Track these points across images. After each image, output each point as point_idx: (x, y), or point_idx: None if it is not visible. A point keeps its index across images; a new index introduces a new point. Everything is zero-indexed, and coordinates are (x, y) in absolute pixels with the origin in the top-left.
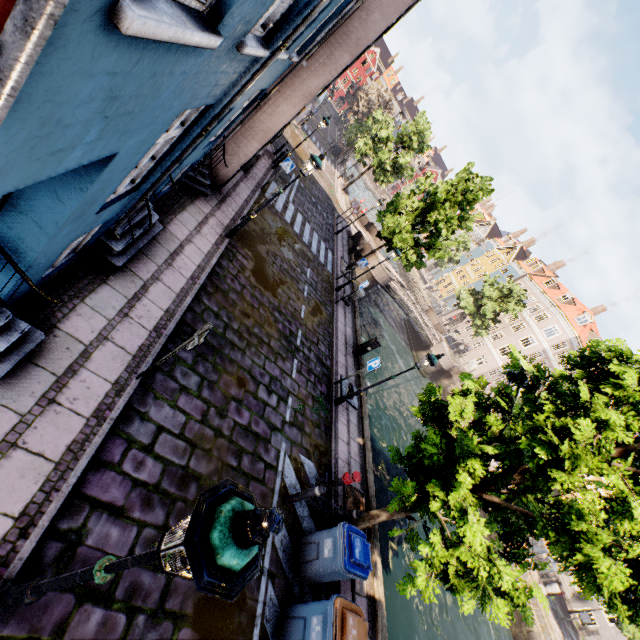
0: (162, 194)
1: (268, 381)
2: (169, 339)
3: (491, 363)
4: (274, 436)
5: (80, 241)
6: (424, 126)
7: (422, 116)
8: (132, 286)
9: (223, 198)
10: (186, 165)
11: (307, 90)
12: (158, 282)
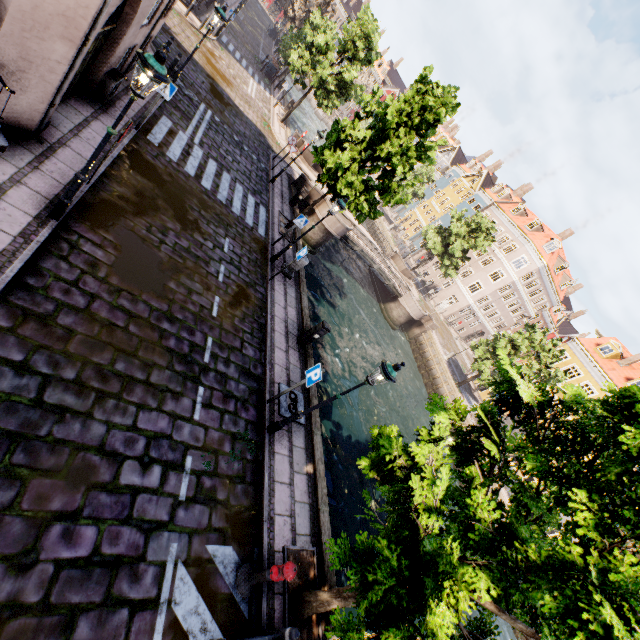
0: None
1: (143, 447)
2: None
3: (461, 302)
4: (153, 542)
5: None
6: (370, 26)
7: (367, 12)
8: None
9: (48, 150)
10: None
11: None
12: None
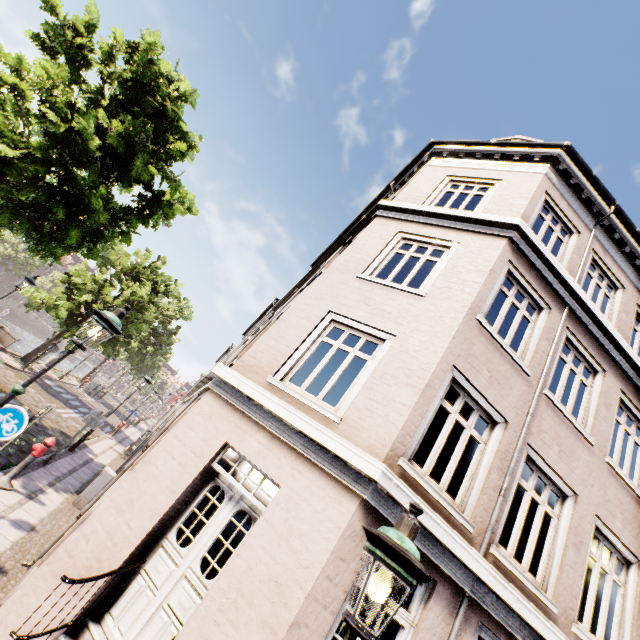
0: None
1: None
2: None
3: None
4: None
5: None
6: None
7: None
8: None
9: None
10: None
11: None
12: None
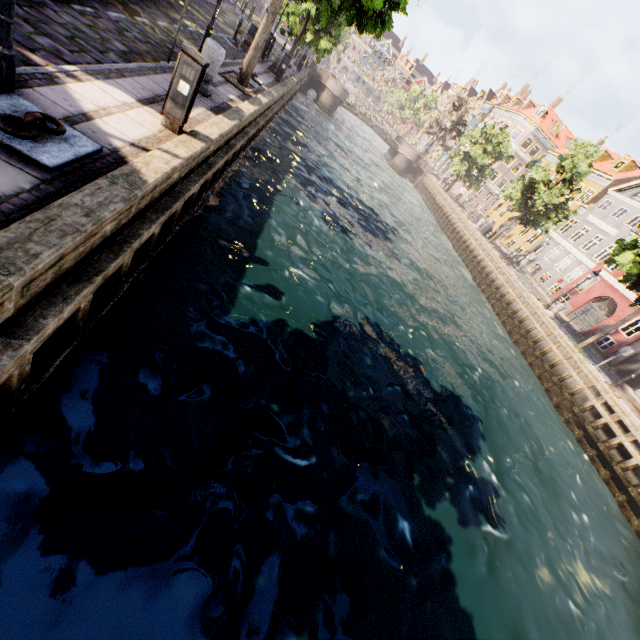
0: None
1: None
2: None
3: None
4: None
5: None
6: None
7: None
8: None
9: None
10: None
11: None
12: None
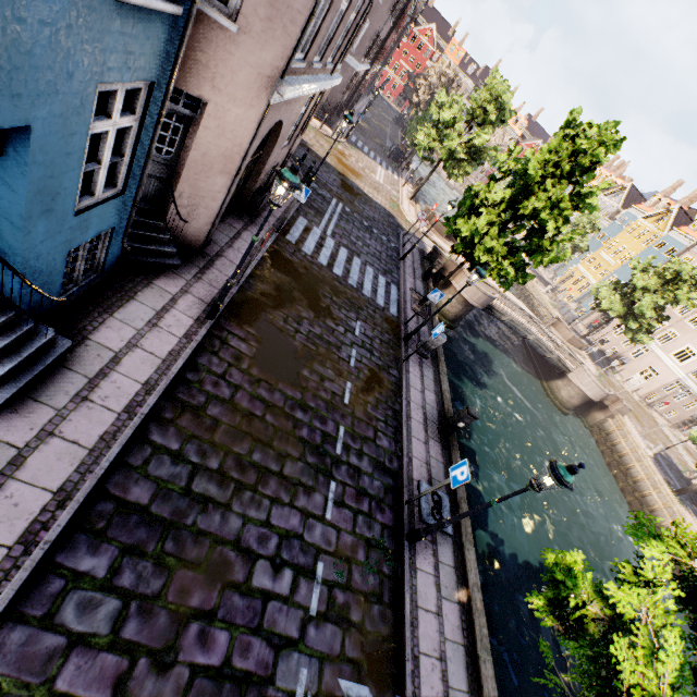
0: (80, 290)
1: (275, 546)
2: (61, 542)
3: (664, 375)
4: (282, 662)
5: None
6: (500, 88)
7: (495, 76)
8: None
9: (209, 262)
10: (66, 245)
11: (260, 72)
12: (51, 440)
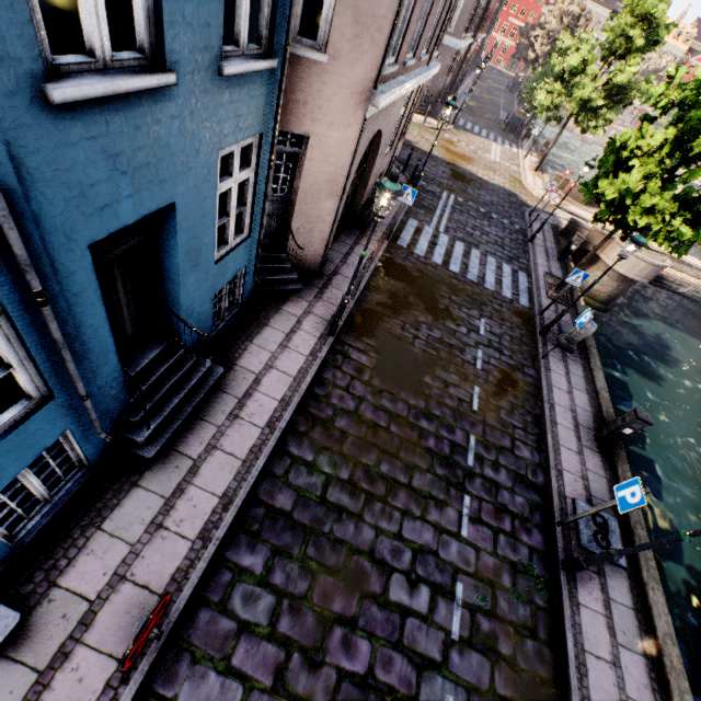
0: (226, 324)
1: (409, 561)
2: (227, 539)
3: None
4: (426, 684)
5: (75, 458)
6: (647, 2)
7: None
8: (175, 475)
9: (326, 281)
10: (212, 290)
11: (353, 91)
12: (215, 452)
